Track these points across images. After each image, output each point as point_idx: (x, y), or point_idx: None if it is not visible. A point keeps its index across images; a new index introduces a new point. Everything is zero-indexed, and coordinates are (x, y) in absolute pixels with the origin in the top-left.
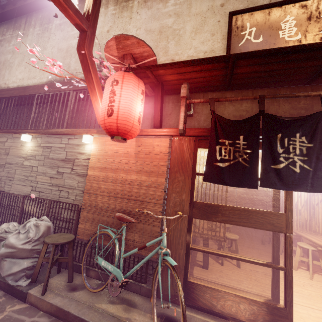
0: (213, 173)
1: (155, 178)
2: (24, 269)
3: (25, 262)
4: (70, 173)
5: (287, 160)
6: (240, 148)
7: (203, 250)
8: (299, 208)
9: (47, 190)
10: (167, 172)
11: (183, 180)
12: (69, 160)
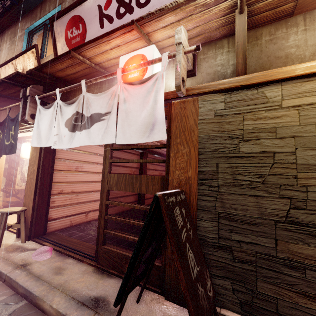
0: None
1: None
2: None
3: None
4: None
5: None
6: None
7: None
8: None
9: None
10: None
11: None
12: None
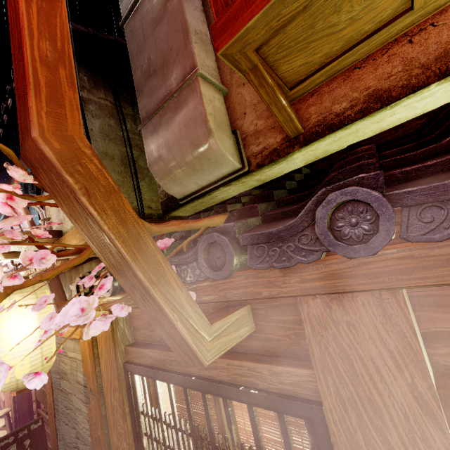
0: None
1: None
2: None
3: None
4: None
5: None
6: None
7: None
8: None
9: None
10: None
11: None
12: None
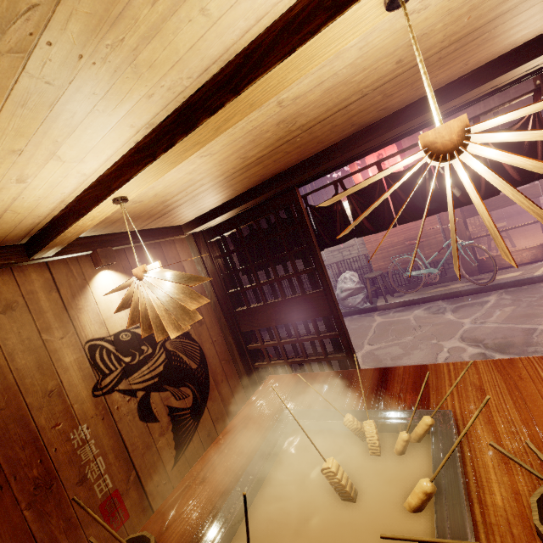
0: None
1: None
2: (363, 299)
3: (360, 295)
4: None
5: None
6: None
7: (482, 236)
8: None
9: (329, 258)
10: None
11: None
12: None
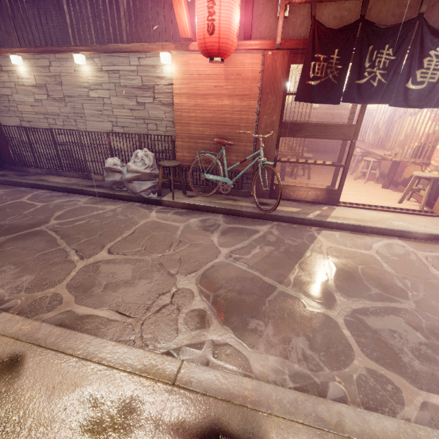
0: (304, 93)
1: (247, 101)
2: (151, 188)
3: (149, 183)
4: (153, 103)
5: (369, 75)
6: (333, 63)
7: (287, 161)
8: (379, 127)
9: (132, 125)
10: (259, 94)
11: (274, 102)
12: (147, 87)
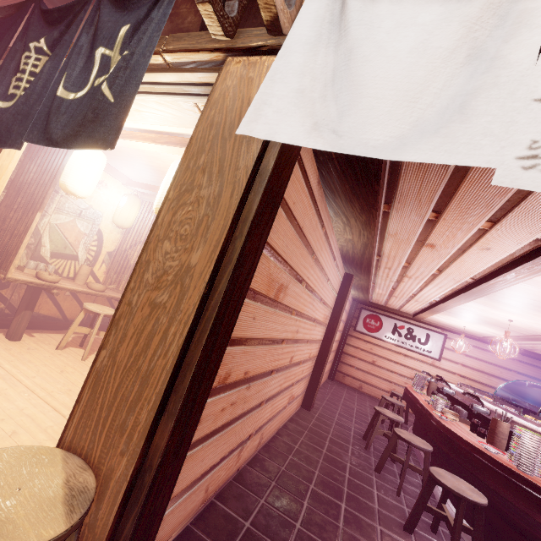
0: None
1: None
2: None
3: None
4: None
5: None
6: None
7: None
8: None
9: None
10: None
11: None
12: None
